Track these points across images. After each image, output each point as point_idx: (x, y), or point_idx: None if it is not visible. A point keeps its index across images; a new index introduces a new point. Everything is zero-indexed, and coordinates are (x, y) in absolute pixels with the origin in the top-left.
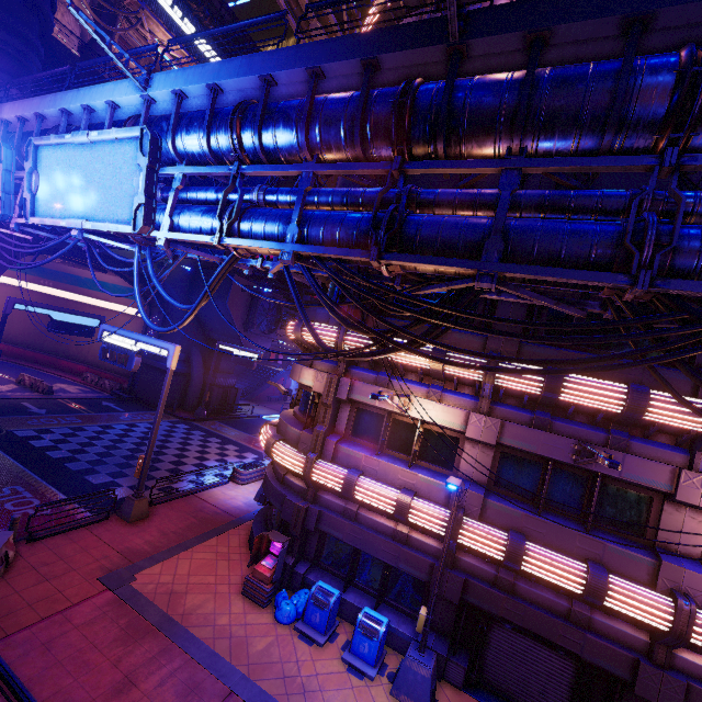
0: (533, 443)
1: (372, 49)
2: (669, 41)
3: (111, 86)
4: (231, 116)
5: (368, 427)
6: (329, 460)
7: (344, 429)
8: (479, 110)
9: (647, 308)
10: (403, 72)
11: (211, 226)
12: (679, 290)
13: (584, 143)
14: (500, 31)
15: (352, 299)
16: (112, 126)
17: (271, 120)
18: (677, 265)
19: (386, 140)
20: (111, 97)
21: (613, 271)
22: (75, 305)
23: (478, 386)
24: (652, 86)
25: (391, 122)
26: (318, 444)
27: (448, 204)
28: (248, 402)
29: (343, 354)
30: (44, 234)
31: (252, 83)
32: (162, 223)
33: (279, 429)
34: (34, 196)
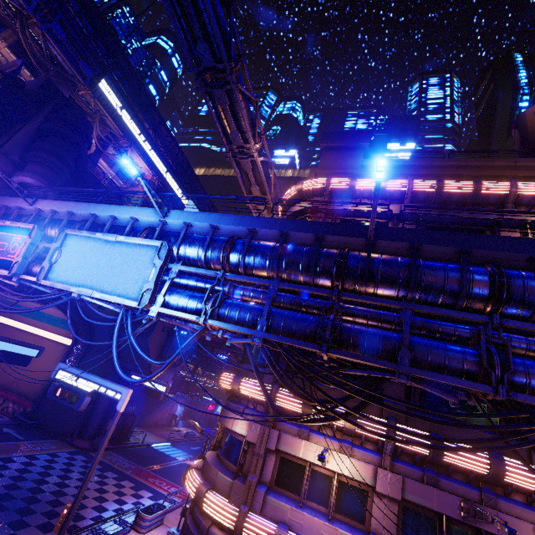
0: (429, 499)
1: (321, 231)
2: (478, 259)
3: (137, 209)
4: (225, 245)
5: (289, 476)
6: (258, 512)
7: (270, 478)
8: (387, 274)
9: (495, 400)
10: (336, 243)
11: (195, 307)
12: (524, 400)
13: (446, 301)
14: (395, 239)
15: (302, 375)
16: (130, 231)
17: (252, 252)
18: (515, 382)
19: (328, 278)
20: (135, 215)
21: (479, 380)
22: (4, 328)
23: (381, 444)
24: (478, 282)
25: (333, 269)
26: (250, 495)
27: (363, 317)
28: (138, 427)
29: (294, 418)
30: (38, 287)
31: (241, 229)
32: (157, 300)
33: (207, 475)
34: (51, 265)
